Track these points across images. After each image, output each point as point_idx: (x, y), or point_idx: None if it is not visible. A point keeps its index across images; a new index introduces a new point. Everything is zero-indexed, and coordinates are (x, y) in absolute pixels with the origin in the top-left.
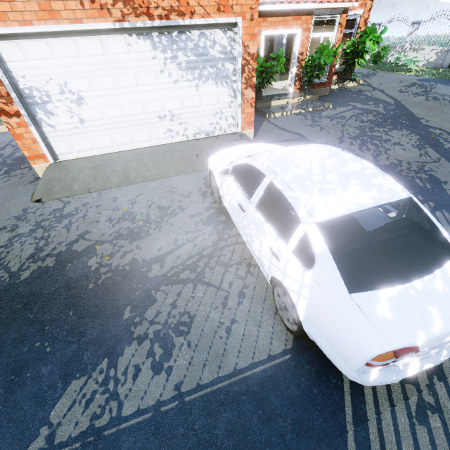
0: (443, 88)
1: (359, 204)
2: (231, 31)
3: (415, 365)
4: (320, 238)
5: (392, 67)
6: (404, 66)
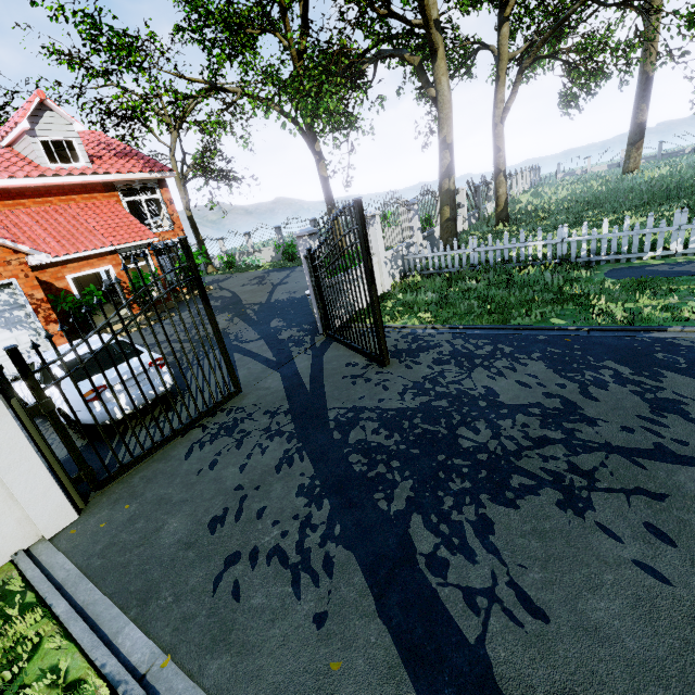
0: (275, 275)
1: (87, 351)
2: (9, 288)
3: (123, 398)
4: (60, 370)
5: (248, 267)
6: (257, 265)
